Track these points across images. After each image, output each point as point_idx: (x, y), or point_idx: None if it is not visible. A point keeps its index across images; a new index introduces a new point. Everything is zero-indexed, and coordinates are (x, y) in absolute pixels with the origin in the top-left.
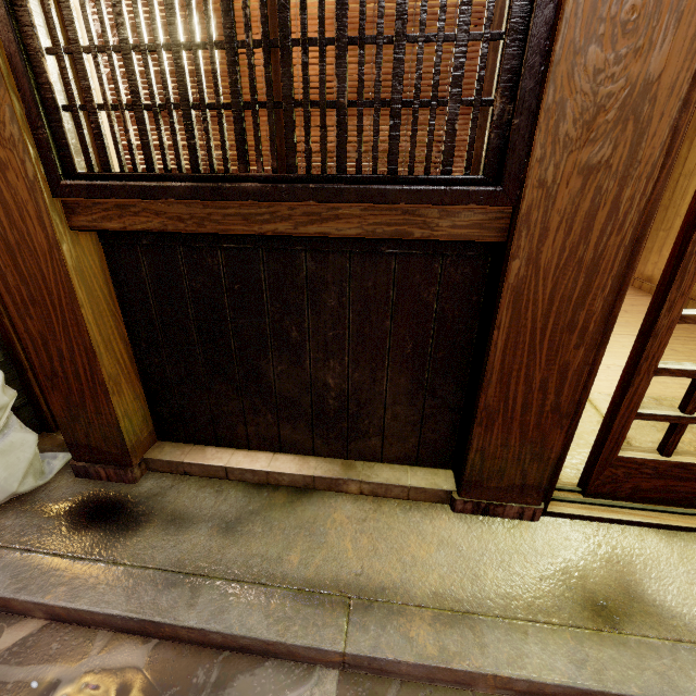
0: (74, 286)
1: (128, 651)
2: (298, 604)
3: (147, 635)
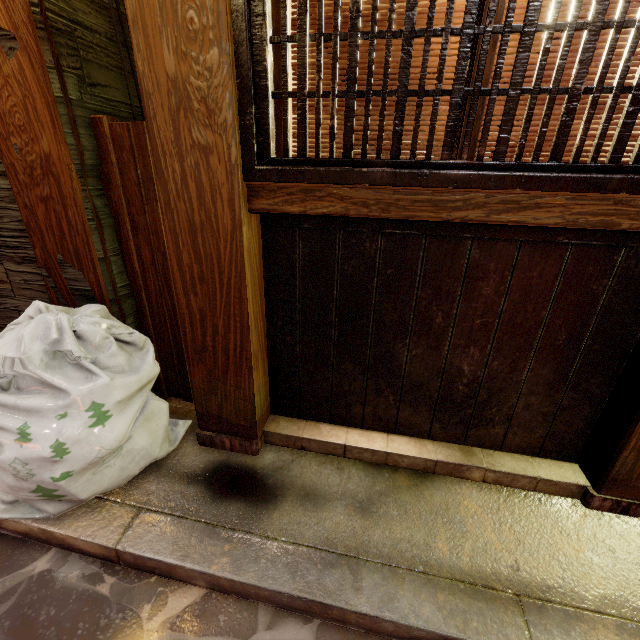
0: (245, 266)
1: (294, 630)
2: (466, 597)
3: (309, 615)
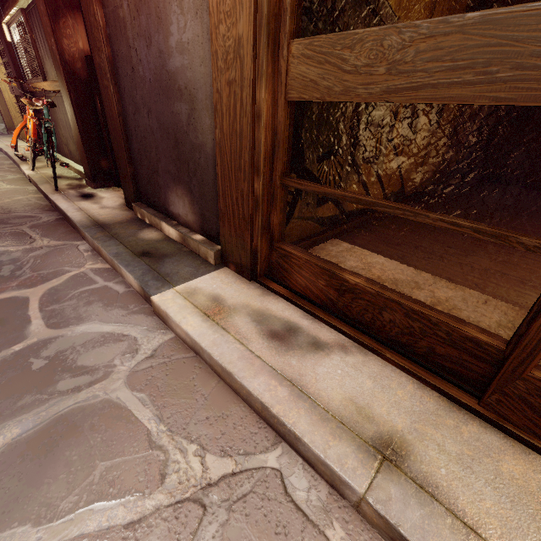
0: None
1: None
2: None
3: None
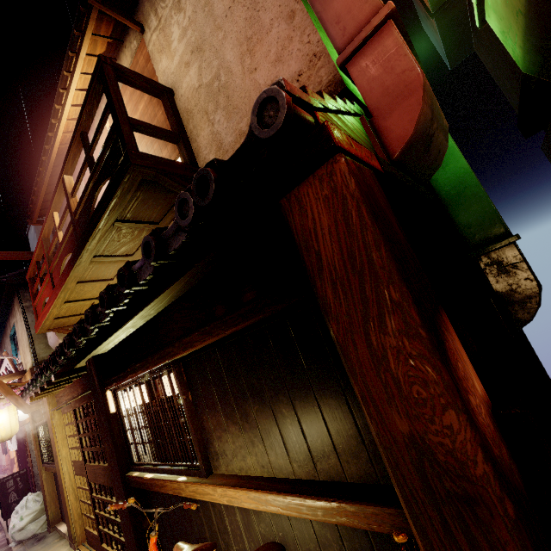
0: (44, 482)
1: None
2: None
3: None
